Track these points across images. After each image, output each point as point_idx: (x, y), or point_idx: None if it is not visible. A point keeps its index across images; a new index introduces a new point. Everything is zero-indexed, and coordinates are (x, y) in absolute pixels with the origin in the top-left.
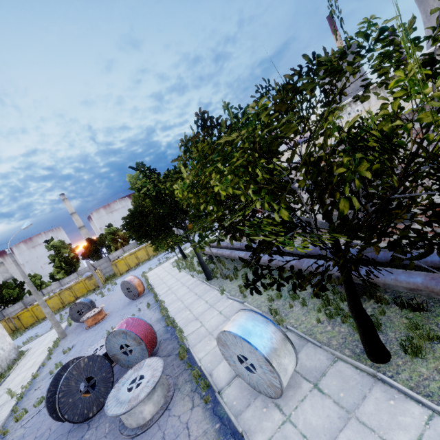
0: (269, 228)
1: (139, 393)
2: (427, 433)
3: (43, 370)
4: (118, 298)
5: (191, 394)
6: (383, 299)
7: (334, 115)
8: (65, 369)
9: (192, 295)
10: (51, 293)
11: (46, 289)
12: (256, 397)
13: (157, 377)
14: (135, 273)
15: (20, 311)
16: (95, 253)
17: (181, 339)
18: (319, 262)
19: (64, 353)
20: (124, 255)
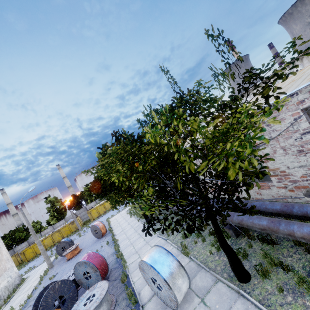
0: (145, 198)
1: (90, 307)
2: None
3: (35, 292)
4: (89, 237)
5: (125, 308)
6: (252, 236)
7: (176, 135)
8: (46, 290)
9: (136, 234)
10: (47, 234)
11: (43, 231)
12: (165, 309)
13: (103, 295)
14: (102, 218)
15: (25, 248)
16: (77, 204)
17: (124, 267)
18: None
19: (50, 279)
20: (96, 205)
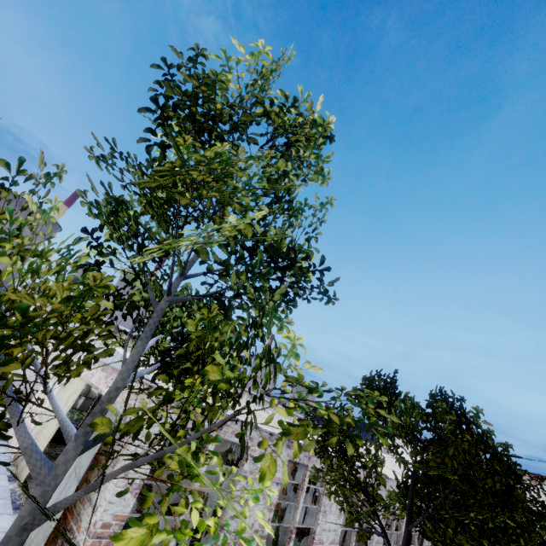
0: None
1: None
2: None
3: None
4: None
5: None
6: None
7: None
8: None
9: None
10: None
11: None
12: None
13: None
14: None
15: None
16: None
17: None
18: None
19: None
20: None
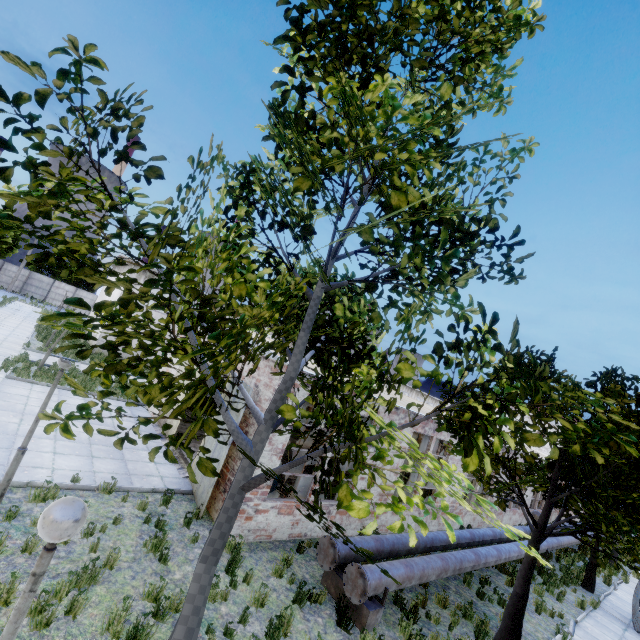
0: None
1: None
2: (620, 602)
3: None
4: None
5: None
6: None
7: None
8: None
9: None
10: None
11: None
12: None
13: None
14: None
15: None
16: None
17: None
18: None
19: None
20: None
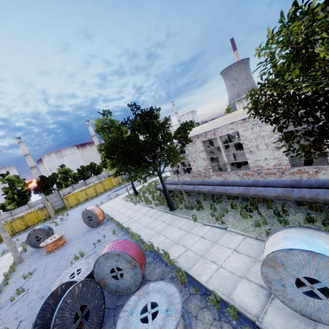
0: None
1: (162, 325)
2: None
3: (0, 296)
4: (74, 226)
5: (217, 324)
6: None
7: None
8: (53, 297)
9: (159, 223)
10: (2, 221)
11: None
12: (315, 326)
13: (179, 305)
14: (85, 206)
15: None
16: (47, 188)
17: (172, 262)
18: (314, 190)
19: (25, 277)
20: (74, 191)
